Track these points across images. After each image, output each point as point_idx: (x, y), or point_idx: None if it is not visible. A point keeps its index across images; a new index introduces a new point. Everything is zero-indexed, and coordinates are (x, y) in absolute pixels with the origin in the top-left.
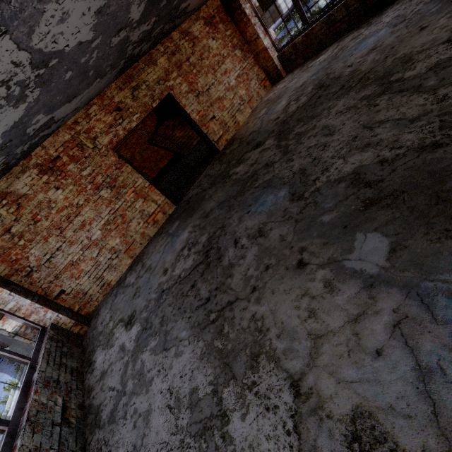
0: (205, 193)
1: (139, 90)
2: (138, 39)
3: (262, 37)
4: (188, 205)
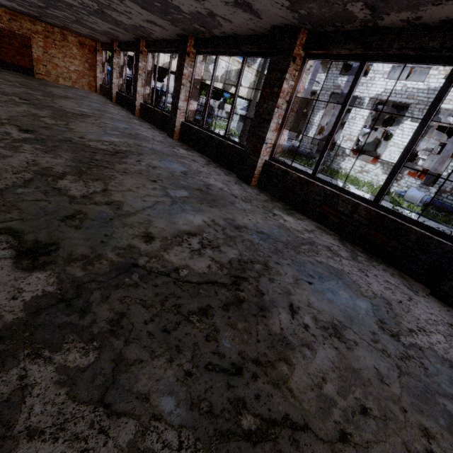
0: None
1: (15, 22)
2: (17, 11)
3: (98, 71)
4: None
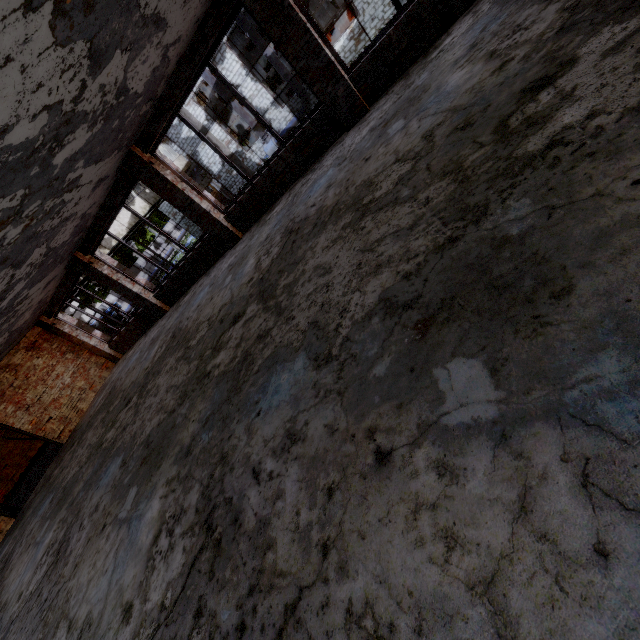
0: (34, 499)
1: None
2: None
3: (88, 340)
4: (21, 516)
